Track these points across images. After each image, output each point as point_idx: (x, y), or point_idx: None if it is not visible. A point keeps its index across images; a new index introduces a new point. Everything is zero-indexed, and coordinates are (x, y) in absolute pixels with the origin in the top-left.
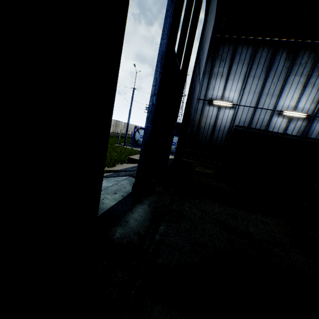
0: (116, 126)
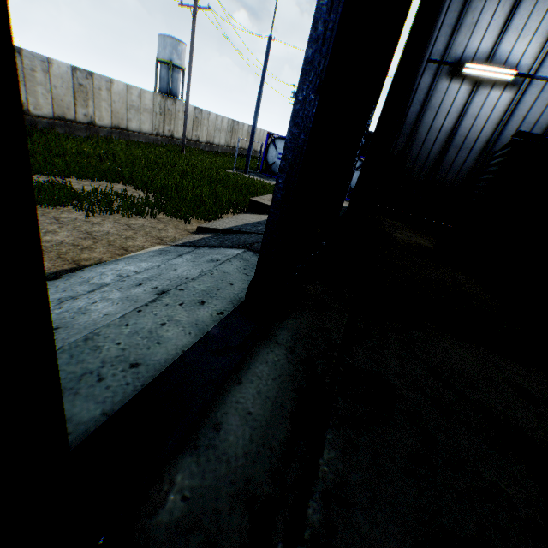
0: (233, 134)
